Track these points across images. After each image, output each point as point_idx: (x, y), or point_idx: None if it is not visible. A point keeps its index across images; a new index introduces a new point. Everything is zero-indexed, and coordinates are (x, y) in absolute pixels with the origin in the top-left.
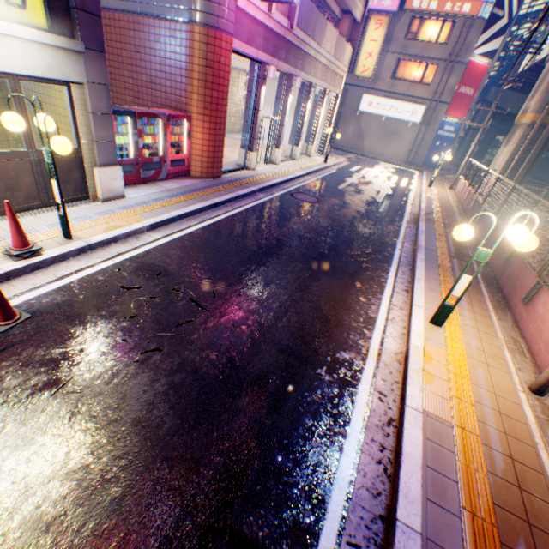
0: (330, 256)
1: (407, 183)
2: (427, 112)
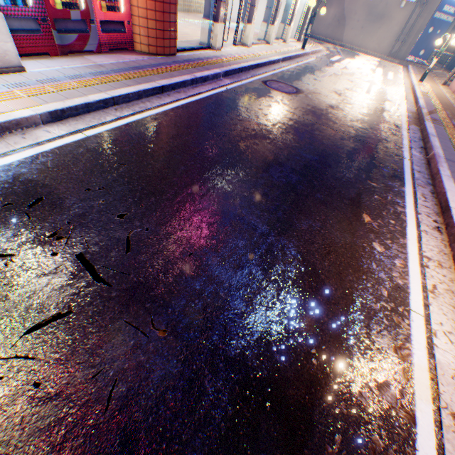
0: (320, 168)
1: (393, 77)
2: None
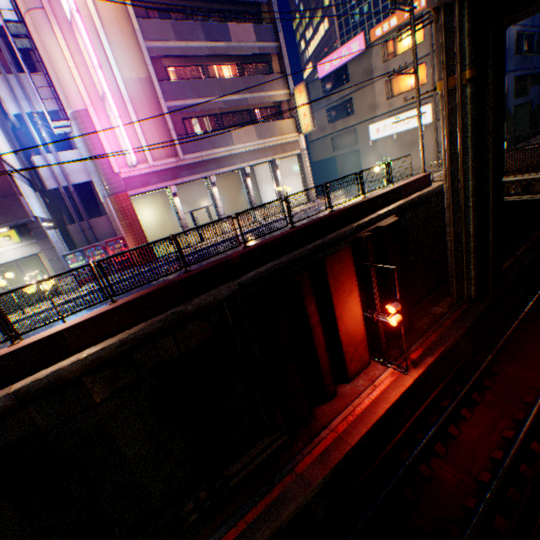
0: None
1: None
2: (435, 108)
